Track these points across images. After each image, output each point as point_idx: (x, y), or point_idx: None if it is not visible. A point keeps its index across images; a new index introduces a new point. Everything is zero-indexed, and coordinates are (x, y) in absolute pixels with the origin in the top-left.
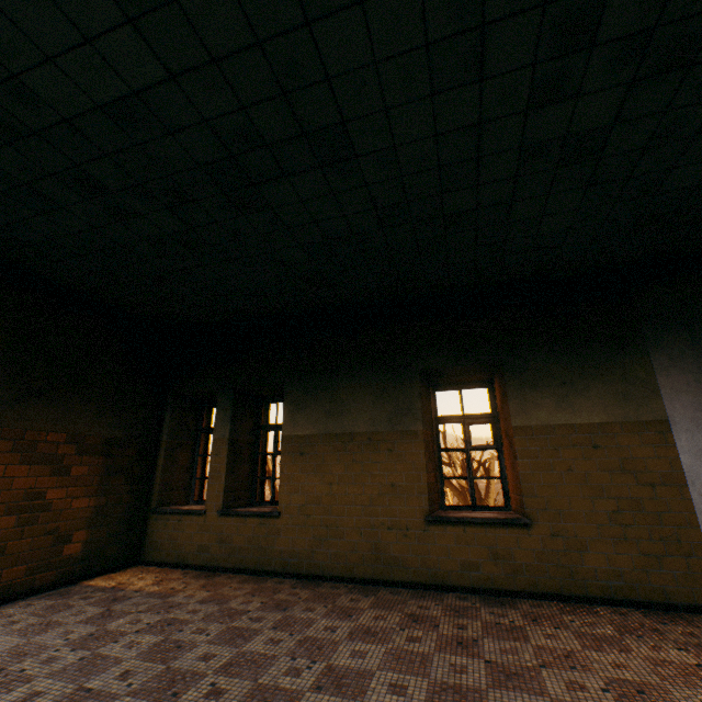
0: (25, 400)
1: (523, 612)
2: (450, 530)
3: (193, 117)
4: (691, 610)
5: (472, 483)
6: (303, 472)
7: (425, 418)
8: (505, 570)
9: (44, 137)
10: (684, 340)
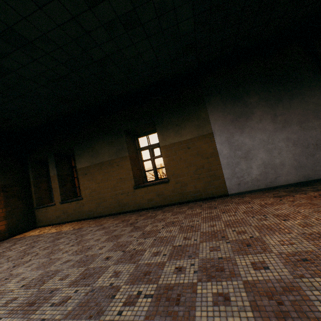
0: None
1: (163, 210)
2: (142, 190)
3: None
4: (219, 197)
5: (154, 171)
6: (88, 181)
7: (130, 150)
8: (162, 199)
9: None
10: (219, 98)
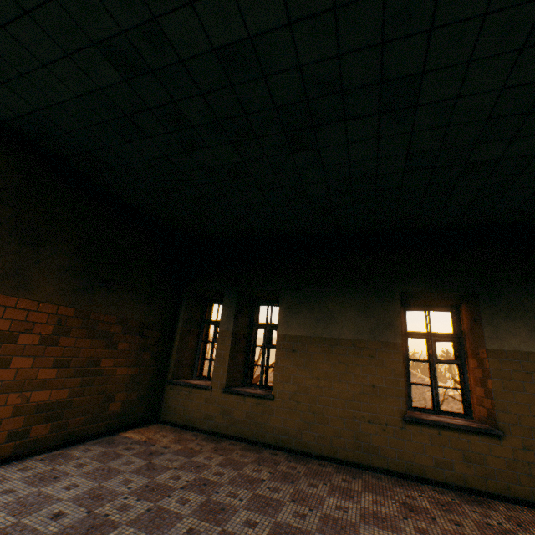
0: (92, 288)
1: (504, 515)
2: (425, 430)
3: (290, 63)
4: None
5: (436, 391)
6: (294, 365)
7: (401, 333)
8: (476, 473)
9: (157, 75)
10: None
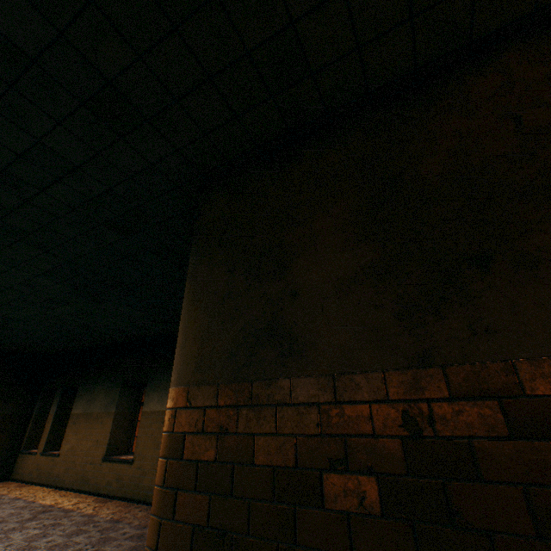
0: None
1: (102, 504)
2: (109, 464)
3: None
4: None
5: None
6: (73, 432)
7: (122, 405)
8: (119, 486)
9: None
10: None
